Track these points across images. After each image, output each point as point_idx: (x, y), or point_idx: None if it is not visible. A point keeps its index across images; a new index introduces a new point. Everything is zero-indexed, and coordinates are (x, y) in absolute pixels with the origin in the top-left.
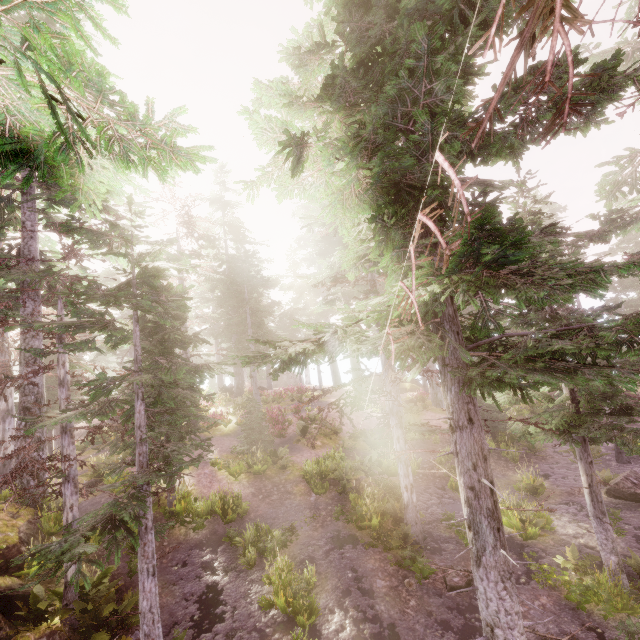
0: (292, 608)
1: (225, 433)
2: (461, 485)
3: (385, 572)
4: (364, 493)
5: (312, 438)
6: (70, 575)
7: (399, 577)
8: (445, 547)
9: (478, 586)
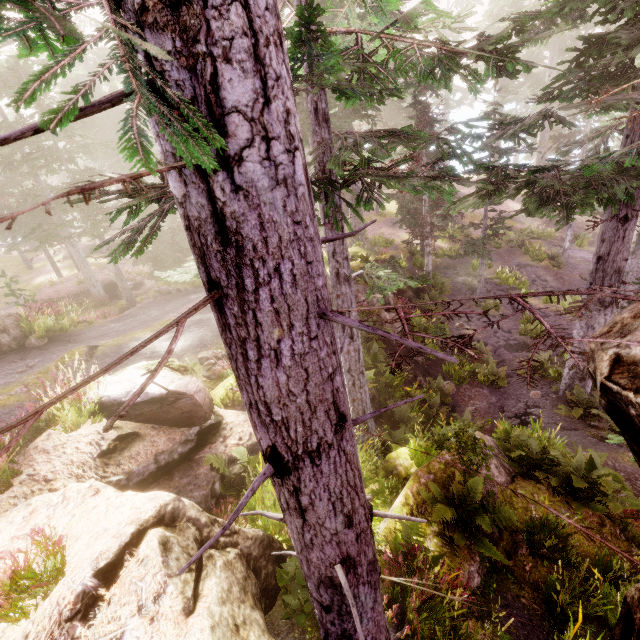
0: (516, 283)
1: None
2: (638, 229)
3: (550, 275)
4: (531, 246)
5: None
6: (430, 270)
7: (557, 277)
8: (578, 268)
9: (628, 261)
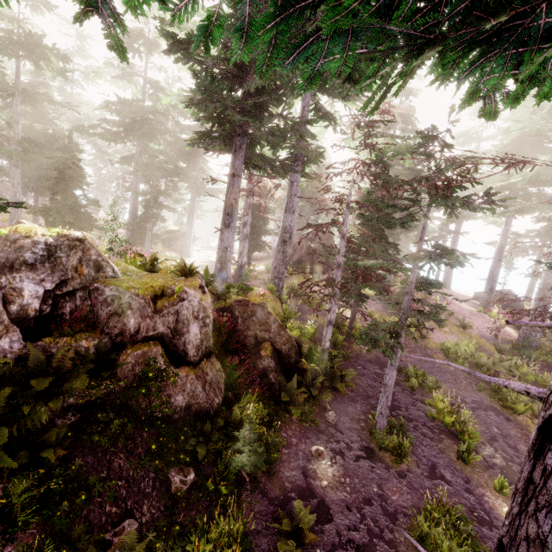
0: (456, 427)
1: (370, 295)
2: None
3: (527, 443)
4: None
5: (496, 330)
6: (326, 346)
7: None
8: None
9: None
